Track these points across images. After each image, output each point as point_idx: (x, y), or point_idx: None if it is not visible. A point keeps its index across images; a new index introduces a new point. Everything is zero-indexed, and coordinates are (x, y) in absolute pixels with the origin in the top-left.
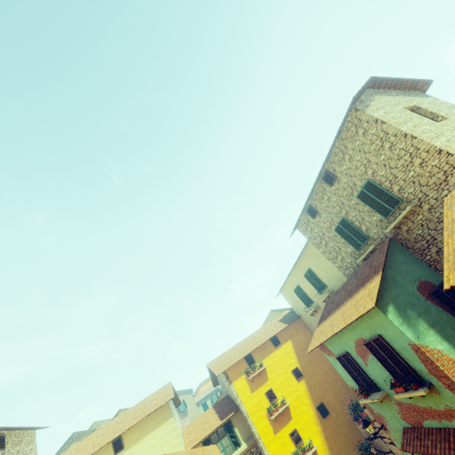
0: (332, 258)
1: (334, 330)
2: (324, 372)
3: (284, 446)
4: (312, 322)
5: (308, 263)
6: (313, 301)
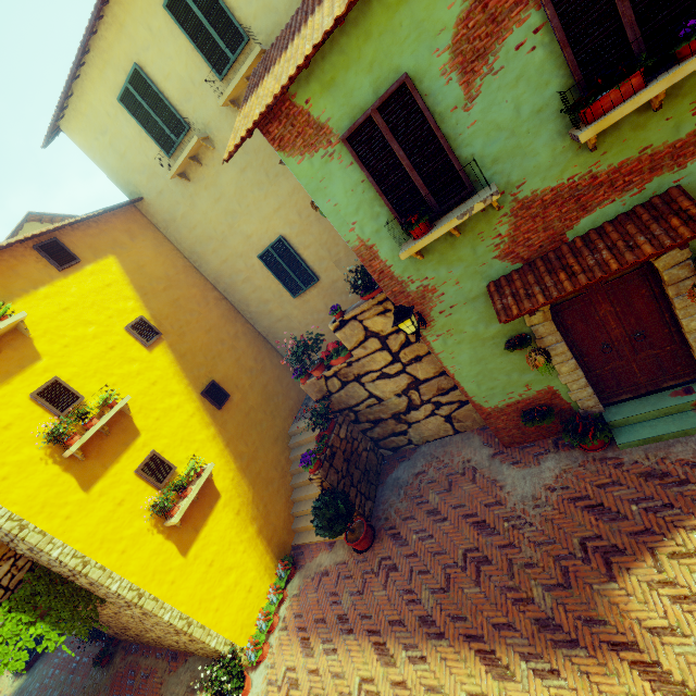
0: None
1: None
2: (212, 324)
3: (122, 506)
4: (179, 208)
5: None
6: (193, 122)
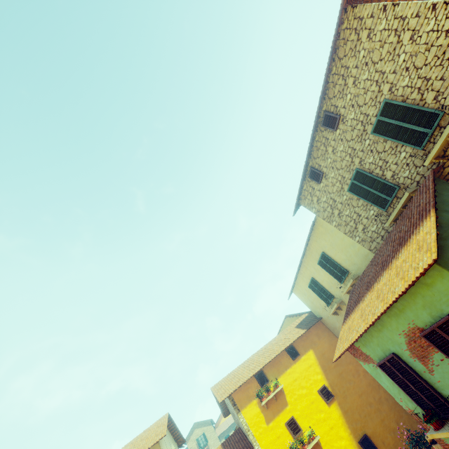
0: (350, 231)
1: (368, 320)
2: (362, 391)
3: None
4: (336, 324)
5: (321, 245)
6: (334, 295)
